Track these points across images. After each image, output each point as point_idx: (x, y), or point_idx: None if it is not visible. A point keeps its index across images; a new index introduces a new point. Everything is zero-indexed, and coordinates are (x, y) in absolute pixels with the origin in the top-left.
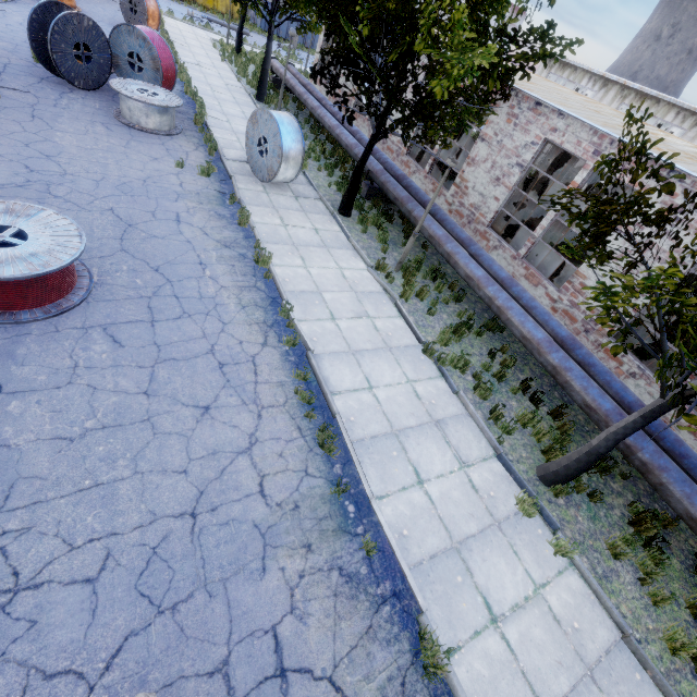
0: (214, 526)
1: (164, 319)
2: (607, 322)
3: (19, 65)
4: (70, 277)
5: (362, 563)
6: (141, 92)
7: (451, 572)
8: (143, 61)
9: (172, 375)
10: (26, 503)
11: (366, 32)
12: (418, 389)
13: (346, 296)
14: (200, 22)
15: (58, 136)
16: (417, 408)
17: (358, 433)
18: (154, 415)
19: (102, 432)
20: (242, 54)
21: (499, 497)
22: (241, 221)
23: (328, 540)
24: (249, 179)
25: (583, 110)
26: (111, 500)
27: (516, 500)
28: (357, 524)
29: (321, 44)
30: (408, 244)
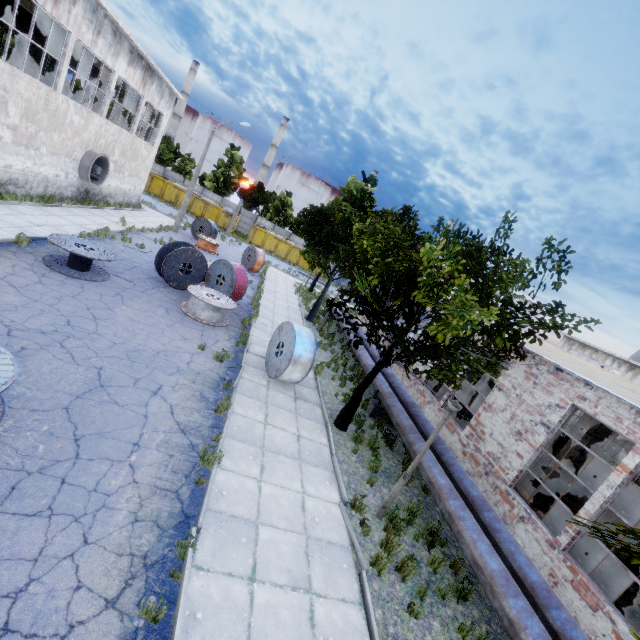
0: None
1: (12, 511)
2: None
3: (144, 268)
4: None
5: None
6: (208, 295)
7: None
8: (225, 280)
9: None
10: None
11: (376, 282)
12: None
13: (291, 541)
14: (295, 273)
15: (121, 308)
16: None
17: None
18: None
19: None
20: (312, 293)
21: None
22: (218, 408)
23: None
24: (259, 372)
25: (614, 385)
26: None
27: None
28: None
29: None
30: (397, 486)
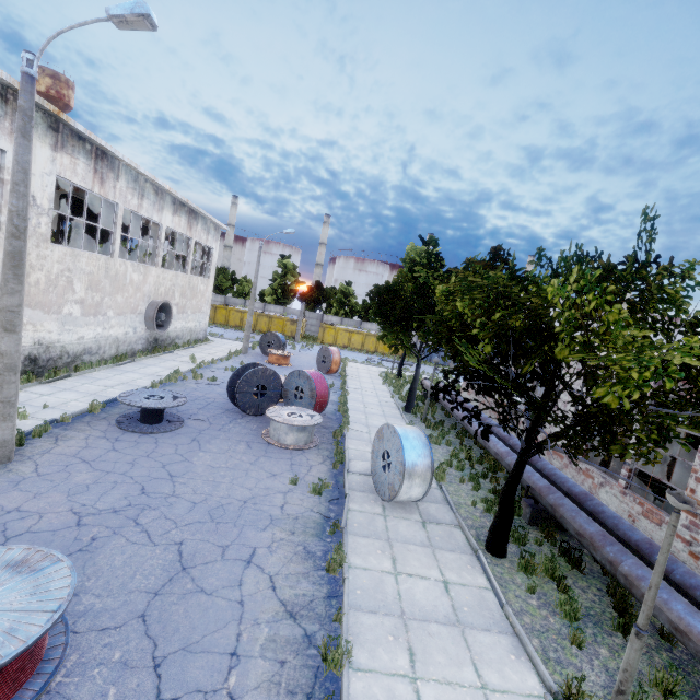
0: None
1: None
2: None
3: (218, 402)
4: (1, 685)
5: None
6: (289, 414)
7: None
8: (304, 392)
9: None
10: None
11: (488, 348)
12: None
13: None
14: (376, 362)
15: (198, 456)
16: None
17: None
18: None
19: None
20: (402, 378)
21: None
22: (330, 565)
23: None
24: (368, 496)
25: None
26: None
27: None
28: None
29: None
30: (630, 651)
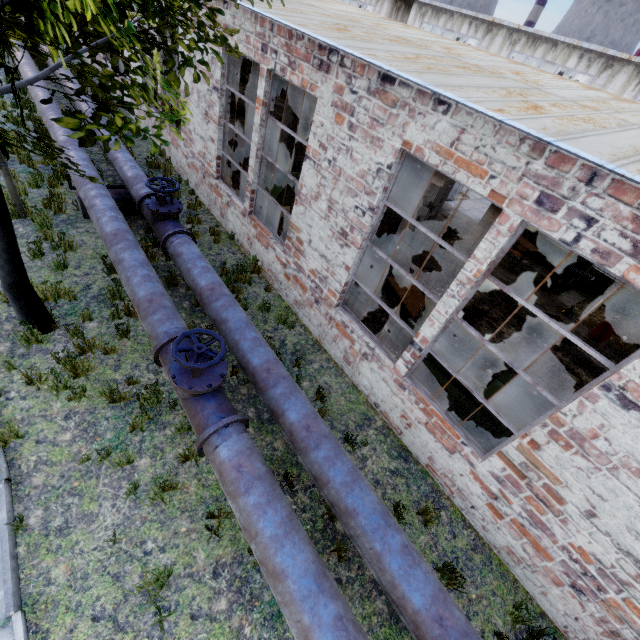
0: None
1: None
2: None
3: None
4: None
5: None
6: None
7: None
8: None
9: None
10: None
11: None
12: None
13: None
14: None
15: None
16: None
17: None
18: None
19: None
20: None
21: None
22: None
23: None
24: None
25: None
26: None
27: None
28: None
29: None
30: None
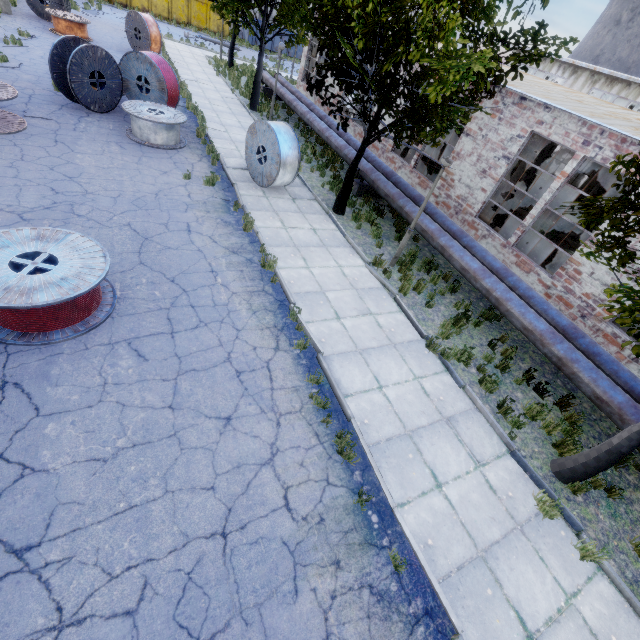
0: (244, 546)
1: (183, 330)
2: (628, 323)
3: (42, 95)
4: (96, 295)
5: (391, 579)
6: (149, 111)
7: (480, 584)
8: (150, 83)
9: (194, 386)
10: (66, 531)
11: (361, 45)
12: (426, 385)
13: (348, 294)
14: (196, 41)
15: (78, 158)
16: (427, 406)
17: (373, 437)
18: (179, 429)
19: (133, 451)
20: (234, 68)
21: (517, 497)
22: (245, 227)
23: (355, 555)
24: (250, 185)
25: (567, 101)
26: (145, 523)
27: (535, 500)
28: (382, 535)
29: (306, 53)
30: (404, 240)
